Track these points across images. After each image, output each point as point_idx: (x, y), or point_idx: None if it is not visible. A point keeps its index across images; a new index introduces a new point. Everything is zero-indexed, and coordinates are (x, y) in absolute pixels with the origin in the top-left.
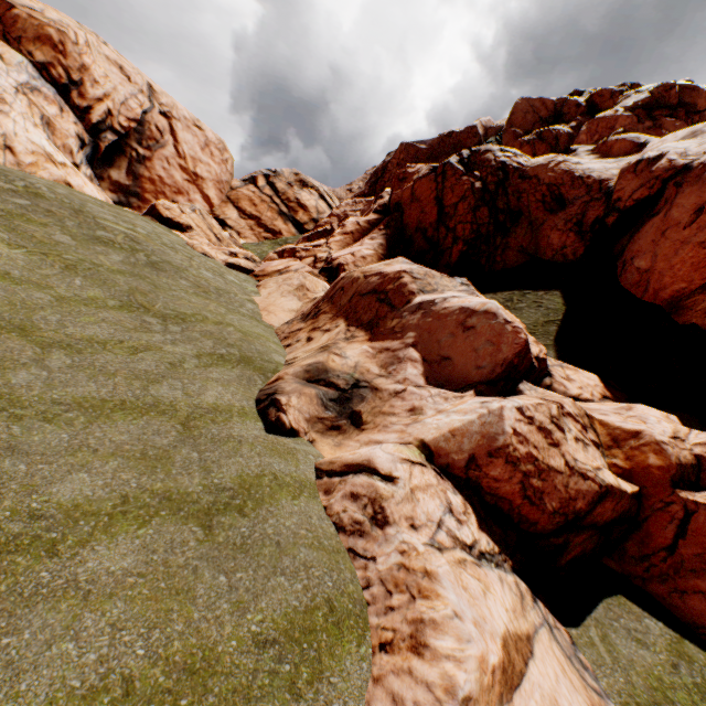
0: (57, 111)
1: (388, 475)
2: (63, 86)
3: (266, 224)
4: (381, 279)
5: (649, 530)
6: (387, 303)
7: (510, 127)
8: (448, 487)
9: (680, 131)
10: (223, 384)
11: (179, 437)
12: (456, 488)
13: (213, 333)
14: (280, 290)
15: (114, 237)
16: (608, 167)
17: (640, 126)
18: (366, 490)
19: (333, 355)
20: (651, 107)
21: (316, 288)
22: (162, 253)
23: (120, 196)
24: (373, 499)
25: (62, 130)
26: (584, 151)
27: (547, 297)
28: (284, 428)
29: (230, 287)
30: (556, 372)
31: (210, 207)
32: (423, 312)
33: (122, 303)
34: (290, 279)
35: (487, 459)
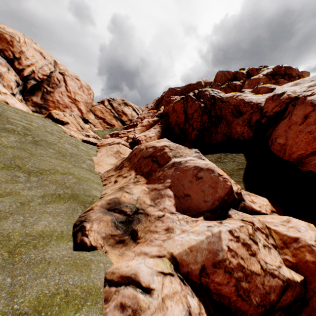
0: (6, 70)
1: (147, 287)
2: (10, 59)
3: (107, 121)
4: (154, 150)
5: (313, 306)
6: (157, 163)
7: (215, 82)
8: (188, 291)
9: (289, 83)
10: (53, 215)
11: (2, 264)
12: (193, 290)
13: (58, 181)
14: (107, 153)
15: (15, 128)
16: (259, 98)
17: (270, 82)
18: (131, 301)
19: (125, 193)
20: (273, 74)
21: (125, 152)
22: (43, 135)
23: (37, 108)
24: (135, 310)
25: (7, 78)
26: (247, 91)
27: (237, 156)
28: (85, 246)
29: (79, 152)
30: (246, 198)
31: (81, 114)
32: (175, 168)
33: (5, 165)
34: (113, 148)
35: (212, 269)
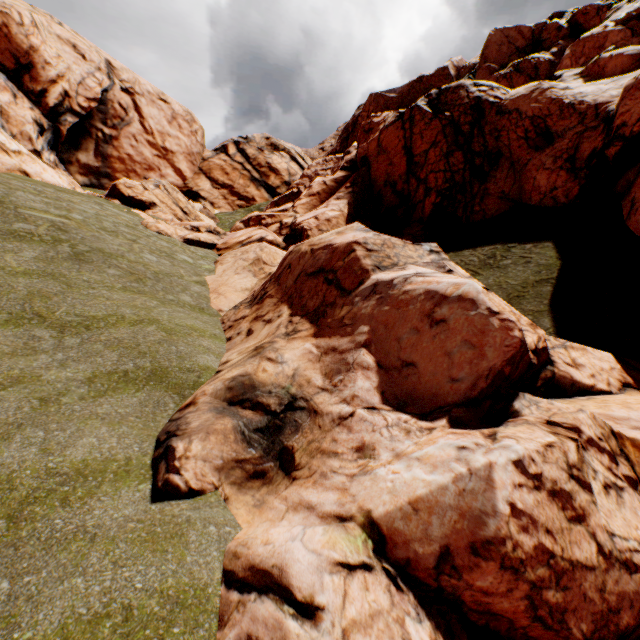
0: (11, 98)
1: (308, 604)
2: (14, 71)
3: (239, 192)
4: (329, 254)
5: None
6: (336, 285)
7: (483, 62)
8: (408, 606)
9: None
10: (111, 422)
11: None
12: (421, 604)
13: (123, 341)
14: (234, 266)
15: (34, 229)
16: (604, 88)
17: (635, 40)
18: (270, 635)
19: (266, 362)
20: None
21: (274, 260)
22: (95, 239)
23: (91, 179)
24: None
25: (17, 117)
26: (570, 76)
27: (537, 250)
28: (178, 492)
29: (176, 269)
30: (558, 356)
31: (183, 181)
32: (378, 297)
33: (10, 315)
34: (247, 253)
35: (469, 557)
